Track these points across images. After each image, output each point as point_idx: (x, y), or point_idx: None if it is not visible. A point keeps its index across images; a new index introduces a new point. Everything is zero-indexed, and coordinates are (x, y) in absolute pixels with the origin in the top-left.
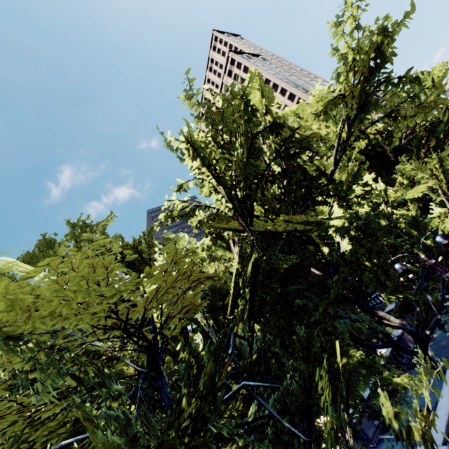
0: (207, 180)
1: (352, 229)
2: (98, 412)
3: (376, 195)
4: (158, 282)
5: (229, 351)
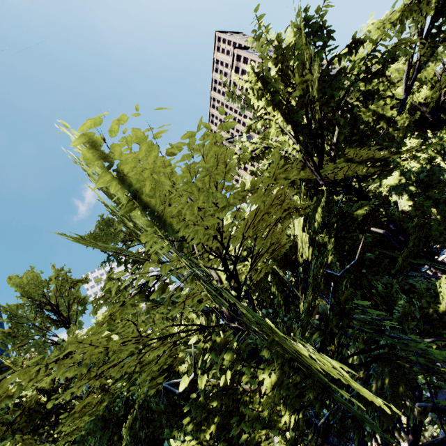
0: (273, 121)
1: (409, 184)
2: (208, 346)
3: (433, 144)
4: (261, 201)
5: (347, 266)
